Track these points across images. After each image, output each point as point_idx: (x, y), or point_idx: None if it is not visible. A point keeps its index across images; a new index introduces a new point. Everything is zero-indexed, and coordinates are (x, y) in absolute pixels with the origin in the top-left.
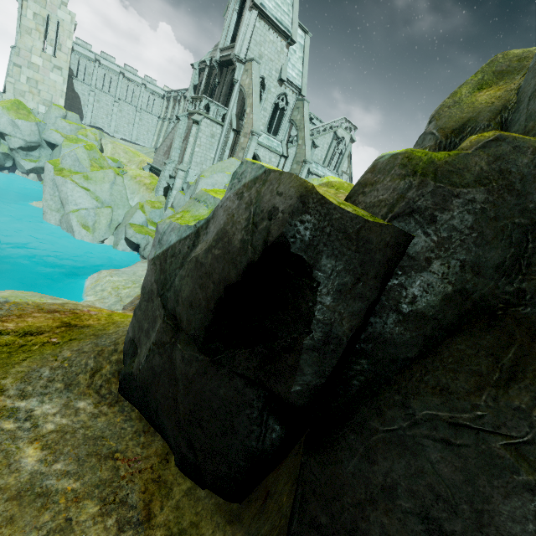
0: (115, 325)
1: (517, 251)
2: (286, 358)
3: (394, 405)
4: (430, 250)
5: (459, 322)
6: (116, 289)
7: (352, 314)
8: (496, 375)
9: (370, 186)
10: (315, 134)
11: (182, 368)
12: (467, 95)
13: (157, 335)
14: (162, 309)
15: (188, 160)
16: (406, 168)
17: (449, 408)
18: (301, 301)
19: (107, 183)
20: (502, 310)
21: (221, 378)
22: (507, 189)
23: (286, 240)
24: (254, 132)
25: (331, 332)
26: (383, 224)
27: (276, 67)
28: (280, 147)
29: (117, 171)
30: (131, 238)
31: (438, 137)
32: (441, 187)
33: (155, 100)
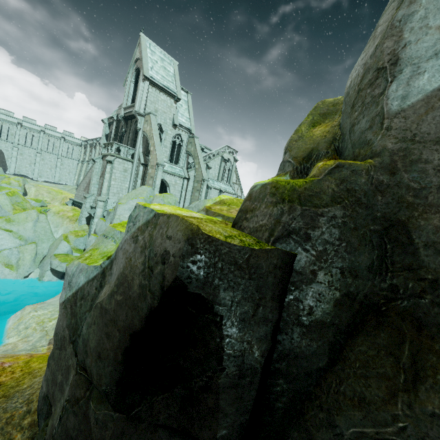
0: (31, 375)
1: (380, 252)
2: (206, 398)
3: (321, 425)
4: (313, 263)
5: (354, 323)
6: (41, 323)
7: (259, 339)
8: (402, 377)
9: (250, 212)
10: (207, 159)
11: (97, 432)
12: (306, 131)
13: (70, 390)
14: (75, 357)
15: (105, 192)
16: (276, 196)
17: (372, 422)
18: (208, 339)
19: (30, 222)
20: (385, 305)
21: (141, 435)
22: (357, 204)
23: (181, 282)
24: (159, 164)
25: (244, 364)
26: (267, 249)
27: (169, 116)
28: (182, 172)
29: (40, 210)
30: (56, 268)
31: (294, 164)
32: (307, 209)
33: (74, 148)
